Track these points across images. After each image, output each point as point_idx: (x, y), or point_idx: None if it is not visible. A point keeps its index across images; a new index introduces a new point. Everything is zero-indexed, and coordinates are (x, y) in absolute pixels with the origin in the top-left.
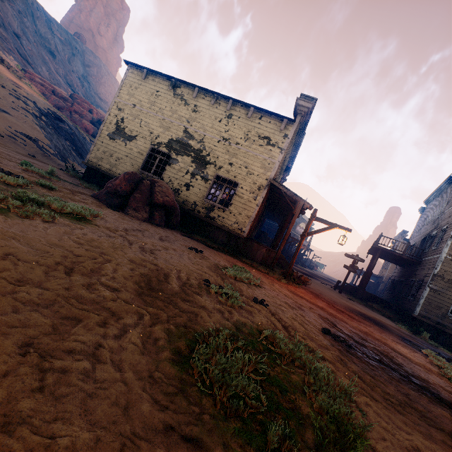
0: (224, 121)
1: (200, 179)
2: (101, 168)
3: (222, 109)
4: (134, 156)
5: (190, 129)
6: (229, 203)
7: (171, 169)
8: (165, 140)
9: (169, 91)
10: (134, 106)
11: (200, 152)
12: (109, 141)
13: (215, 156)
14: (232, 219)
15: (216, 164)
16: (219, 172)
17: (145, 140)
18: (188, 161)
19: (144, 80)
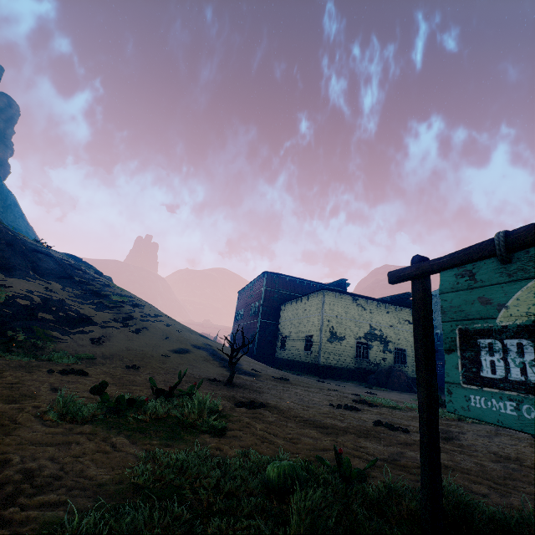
0: (386, 315)
1: (388, 353)
2: (331, 365)
3: (383, 309)
4: (348, 350)
5: (372, 324)
6: (404, 361)
7: (371, 351)
8: (362, 334)
9: (353, 303)
10: (337, 317)
11: (382, 337)
12: (329, 344)
13: (390, 337)
14: (410, 371)
15: (392, 341)
16: (395, 345)
17: (350, 337)
18: (378, 344)
19: (336, 298)
